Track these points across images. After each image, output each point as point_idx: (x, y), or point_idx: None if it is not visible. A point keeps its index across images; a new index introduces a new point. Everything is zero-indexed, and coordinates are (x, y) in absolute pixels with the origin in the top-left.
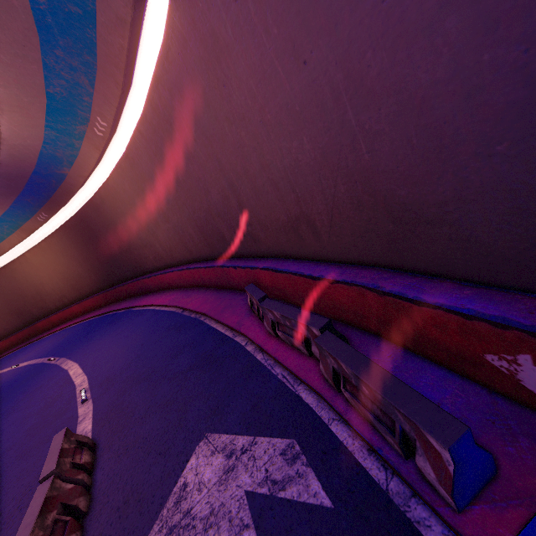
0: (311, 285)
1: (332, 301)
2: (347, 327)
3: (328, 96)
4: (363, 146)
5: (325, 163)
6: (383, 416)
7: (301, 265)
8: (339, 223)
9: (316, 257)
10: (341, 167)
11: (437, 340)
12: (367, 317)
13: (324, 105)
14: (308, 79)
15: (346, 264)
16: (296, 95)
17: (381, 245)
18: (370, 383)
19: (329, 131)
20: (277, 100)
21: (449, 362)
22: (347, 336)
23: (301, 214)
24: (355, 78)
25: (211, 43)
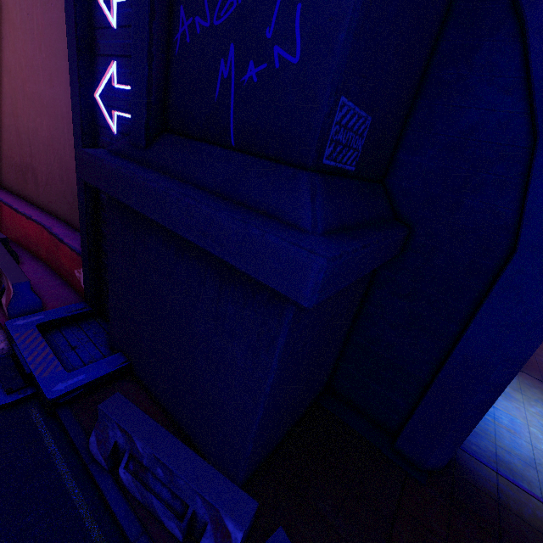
0: (15, 216)
1: (26, 233)
2: (29, 255)
3: (60, 113)
4: (68, 150)
5: (52, 144)
6: (0, 283)
7: (18, 201)
8: (51, 184)
9: (33, 201)
10: (59, 153)
11: (64, 264)
12: (42, 249)
13: (58, 115)
14: (54, 95)
15: (49, 213)
16: (46, 95)
17: (67, 209)
18: (0, 263)
19: (57, 129)
20: (36, 87)
21: (67, 277)
22: (24, 258)
23: (31, 165)
24: (70, 117)
25: (3, 7)
